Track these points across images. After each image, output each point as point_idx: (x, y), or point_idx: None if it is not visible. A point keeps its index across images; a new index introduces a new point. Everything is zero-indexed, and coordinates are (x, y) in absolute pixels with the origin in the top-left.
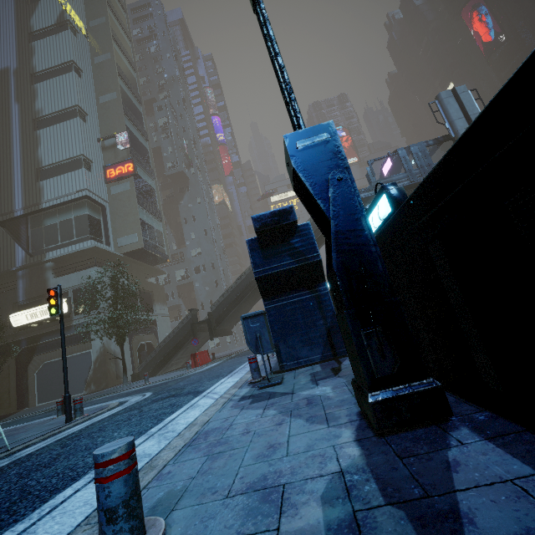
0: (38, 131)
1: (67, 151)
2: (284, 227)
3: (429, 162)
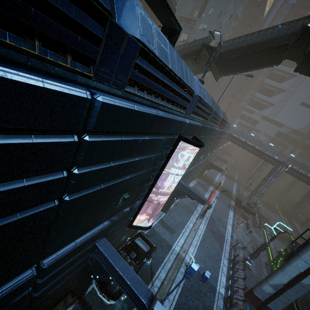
0: None
1: None
2: None
3: None
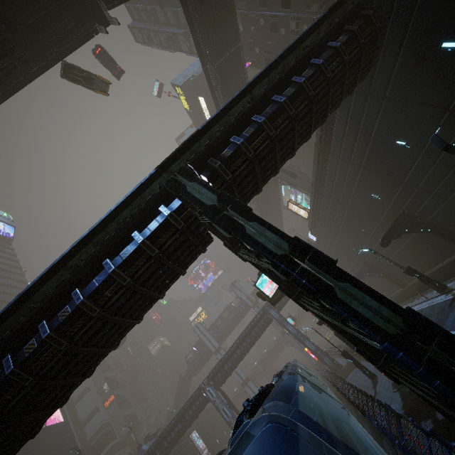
0: (75, 407)
1: (89, 409)
2: (148, 437)
3: (200, 349)
